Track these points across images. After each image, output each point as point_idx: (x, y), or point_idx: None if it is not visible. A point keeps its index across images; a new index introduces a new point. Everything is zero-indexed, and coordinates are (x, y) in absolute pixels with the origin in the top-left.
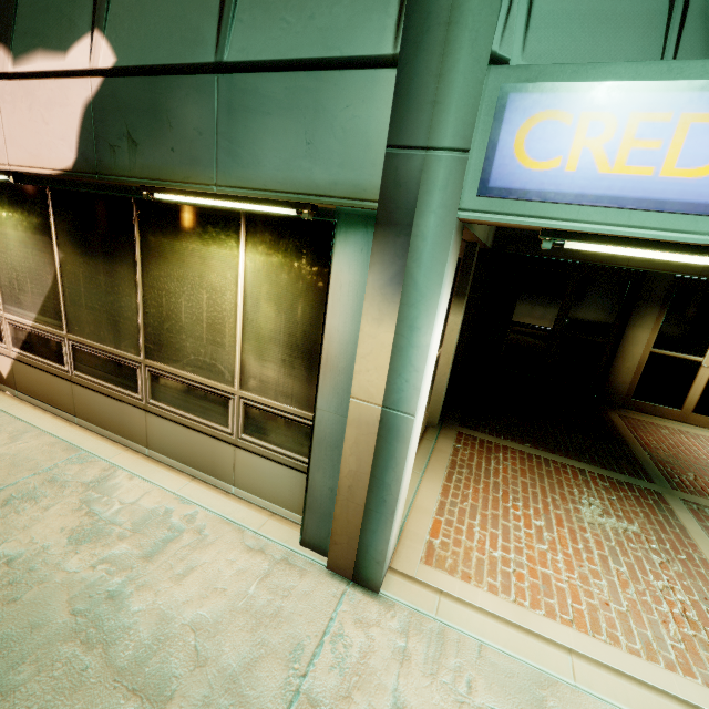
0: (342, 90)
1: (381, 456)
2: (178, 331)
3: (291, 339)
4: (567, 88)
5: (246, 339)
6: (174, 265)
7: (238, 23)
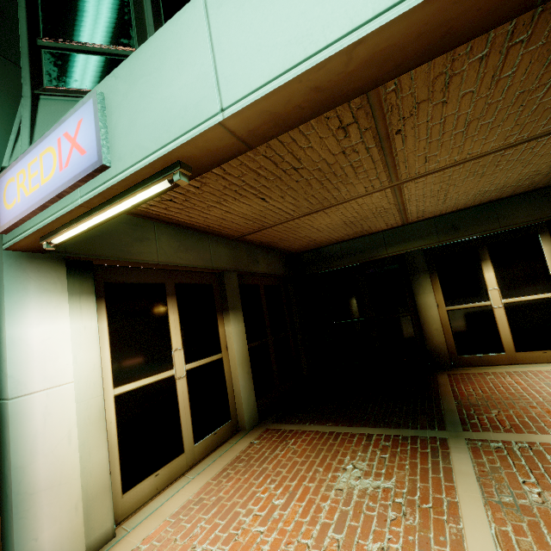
0: None
1: (1, 448)
2: None
3: None
4: (12, 167)
5: None
6: None
7: None
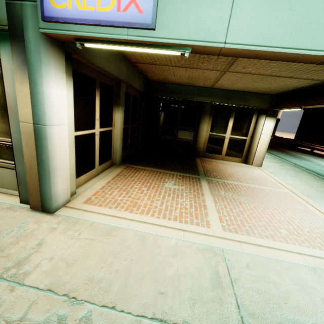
0: None
1: (38, 148)
2: None
3: None
4: None
5: None
6: None
7: None
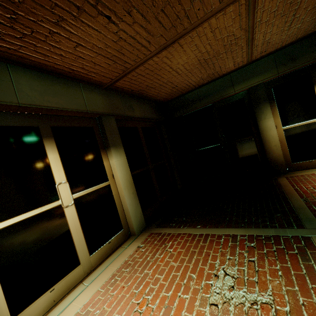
0: None
1: None
2: None
3: None
4: None
5: None
6: None
7: None
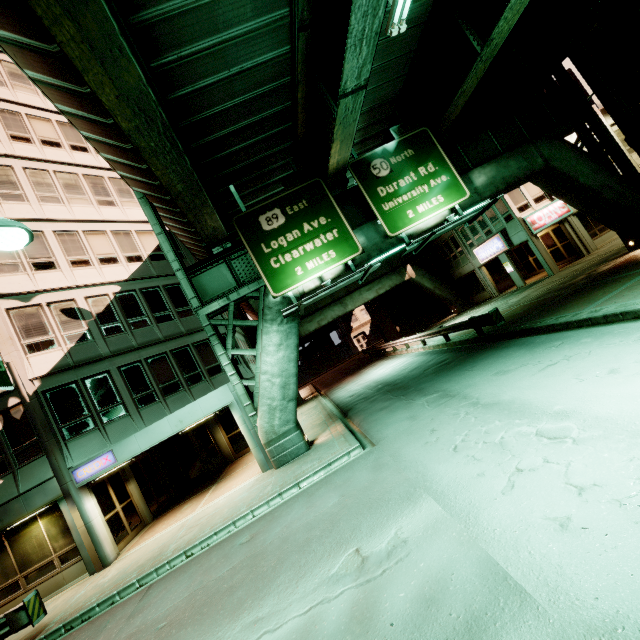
0: (48, 484)
1: (91, 535)
2: (30, 556)
3: (62, 530)
4: (79, 467)
5: (51, 540)
6: (22, 540)
7: (22, 486)
